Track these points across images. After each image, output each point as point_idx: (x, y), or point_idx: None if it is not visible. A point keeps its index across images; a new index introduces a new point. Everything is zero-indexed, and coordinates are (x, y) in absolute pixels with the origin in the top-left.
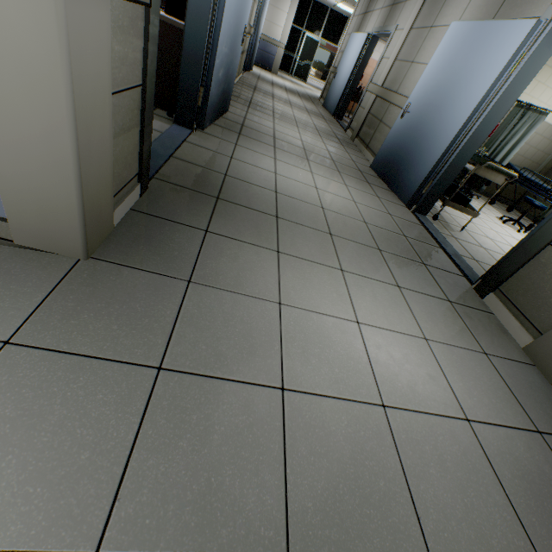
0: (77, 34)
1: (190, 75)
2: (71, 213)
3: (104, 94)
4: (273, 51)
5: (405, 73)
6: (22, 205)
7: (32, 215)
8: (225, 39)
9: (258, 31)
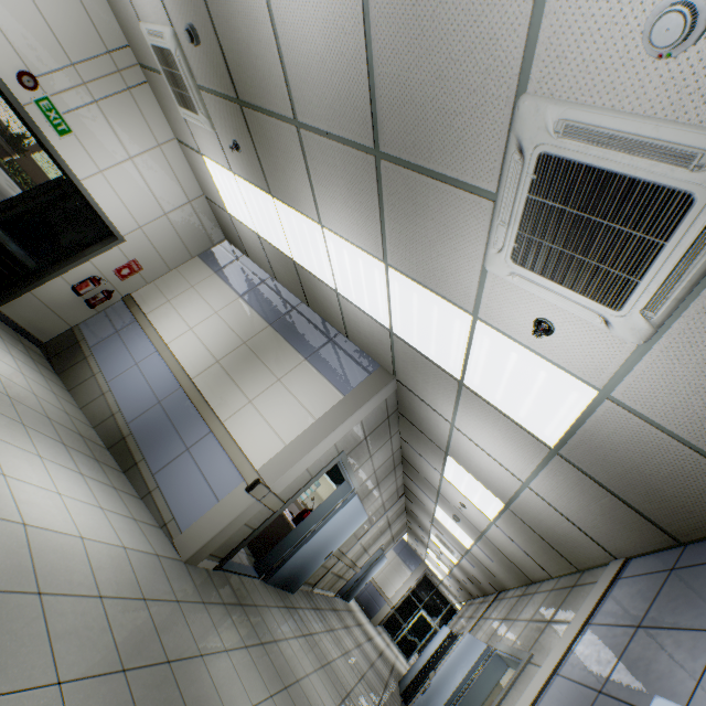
0: (251, 507)
1: (281, 548)
2: (202, 542)
3: (244, 521)
4: (381, 602)
5: None
6: (193, 531)
7: (191, 535)
8: (311, 546)
9: (367, 574)
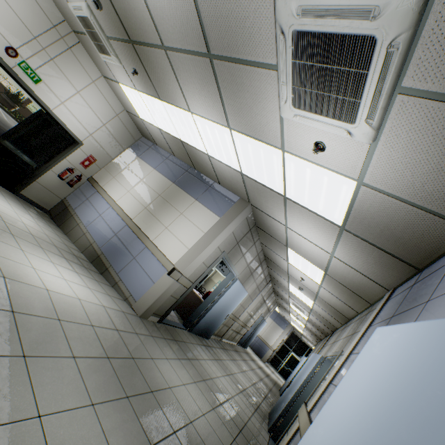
0: (173, 285)
1: (197, 313)
2: (147, 306)
3: (170, 294)
4: (266, 348)
5: None
6: (142, 300)
7: (141, 303)
8: (214, 311)
9: (255, 332)
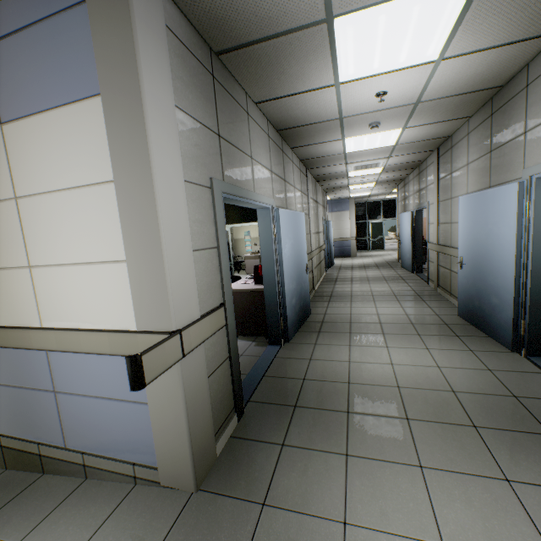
0: (187, 370)
1: (272, 313)
2: (186, 459)
3: (203, 382)
4: (348, 244)
5: (450, 231)
6: (165, 458)
7: (169, 463)
8: (290, 283)
9: (329, 242)
